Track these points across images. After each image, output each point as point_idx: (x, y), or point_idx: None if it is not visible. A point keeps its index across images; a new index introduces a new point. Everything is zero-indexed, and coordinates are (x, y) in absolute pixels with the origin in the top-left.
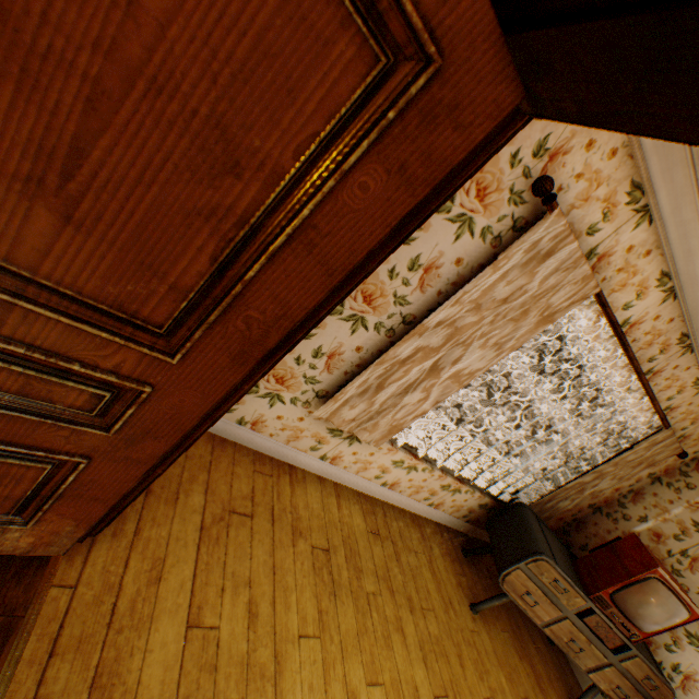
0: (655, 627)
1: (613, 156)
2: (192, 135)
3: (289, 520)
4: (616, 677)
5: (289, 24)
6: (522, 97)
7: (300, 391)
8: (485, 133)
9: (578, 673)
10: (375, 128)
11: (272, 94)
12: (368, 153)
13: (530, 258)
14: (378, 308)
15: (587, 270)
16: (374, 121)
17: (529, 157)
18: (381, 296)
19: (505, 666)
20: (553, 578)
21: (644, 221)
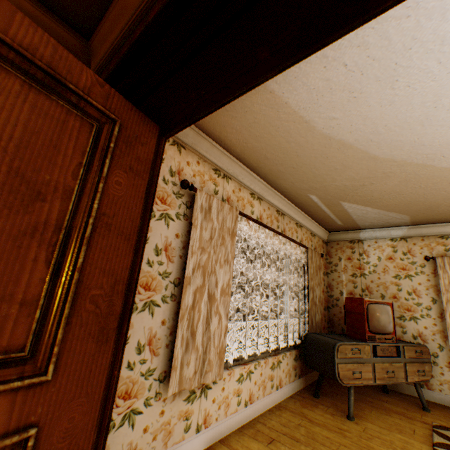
0: (391, 324)
1: (199, 164)
2: (1, 185)
3: None
4: (412, 367)
5: (40, 117)
6: (159, 128)
7: (147, 389)
8: (155, 144)
9: (407, 391)
10: (108, 153)
11: (45, 150)
12: (111, 166)
13: (205, 213)
14: (156, 288)
15: (228, 206)
16: (105, 151)
17: (170, 178)
18: (153, 280)
19: (392, 428)
20: (350, 349)
21: (229, 179)
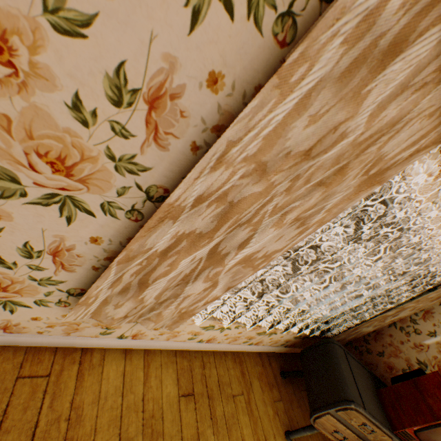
0: None
1: None
2: None
3: (62, 432)
4: None
5: None
6: None
7: (42, 293)
8: None
9: None
10: None
11: None
12: None
13: (356, 58)
14: (91, 180)
15: None
16: None
17: None
18: (85, 159)
19: None
20: (361, 422)
21: None
